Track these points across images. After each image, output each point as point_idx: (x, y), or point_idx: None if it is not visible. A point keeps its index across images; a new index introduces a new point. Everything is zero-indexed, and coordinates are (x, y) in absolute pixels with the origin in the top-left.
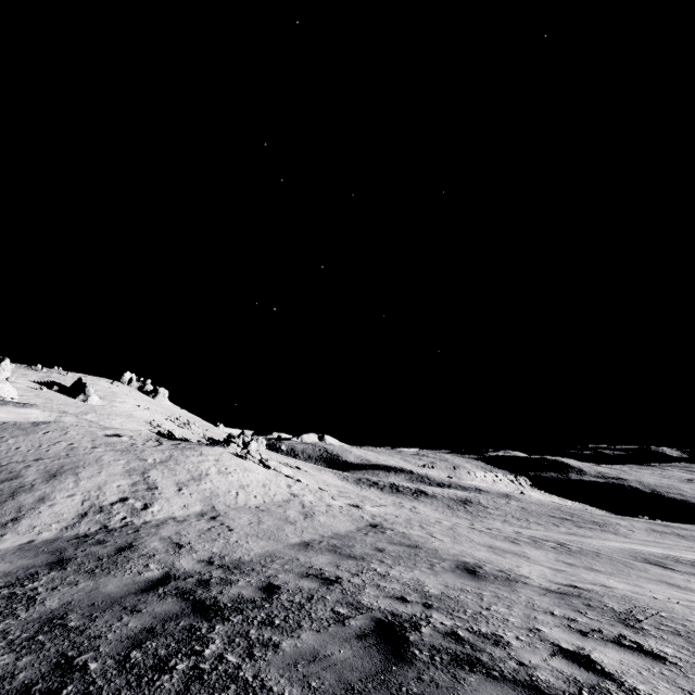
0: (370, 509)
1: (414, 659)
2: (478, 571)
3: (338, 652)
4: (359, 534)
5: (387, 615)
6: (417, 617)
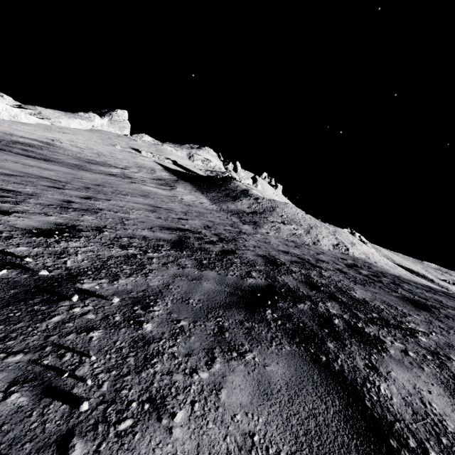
0: None
1: None
2: None
3: None
4: None
5: None
6: None
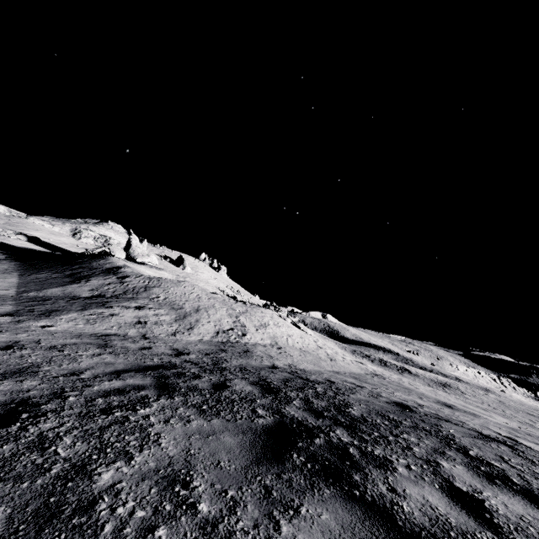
0: (371, 367)
1: (416, 413)
2: (453, 407)
3: (378, 403)
4: (368, 376)
5: (398, 401)
6: (415, 406)
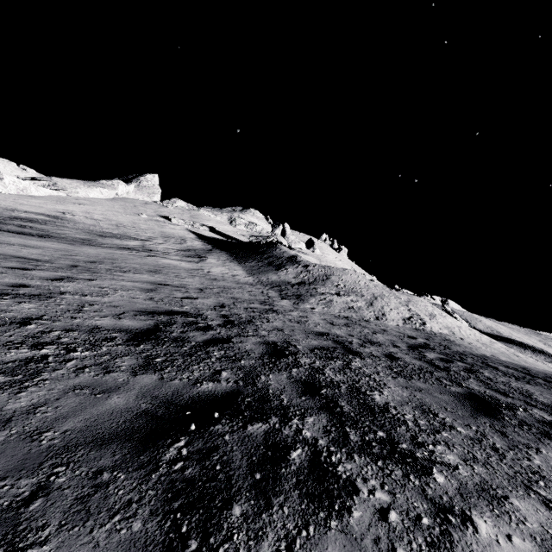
0: None
1: None
2: None
3: None
4: None
5: None
6: None
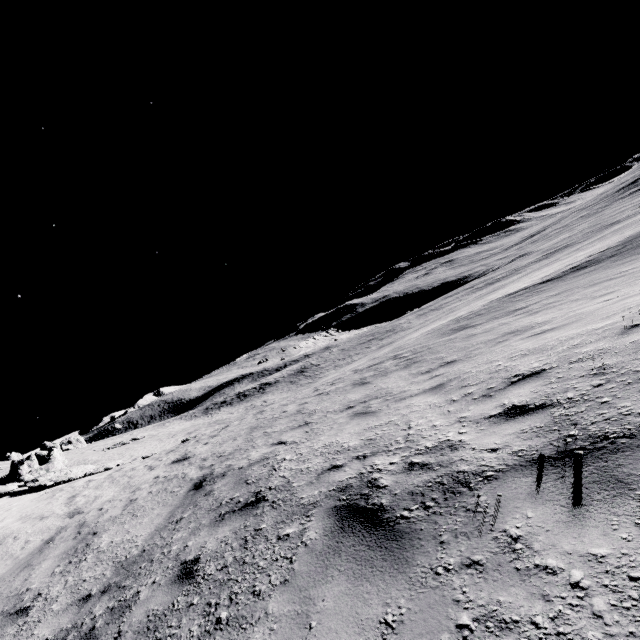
0: (201, 451)
1: None
2: (380, 506)
3: None
4: (166, 532)
5: None
6: None
